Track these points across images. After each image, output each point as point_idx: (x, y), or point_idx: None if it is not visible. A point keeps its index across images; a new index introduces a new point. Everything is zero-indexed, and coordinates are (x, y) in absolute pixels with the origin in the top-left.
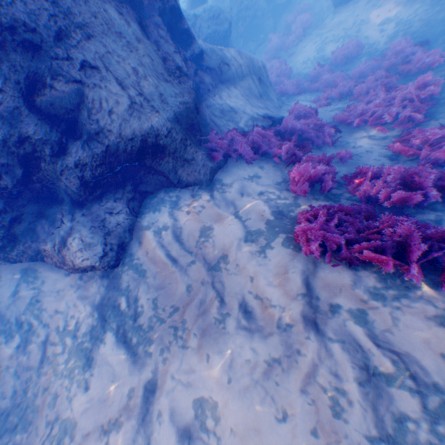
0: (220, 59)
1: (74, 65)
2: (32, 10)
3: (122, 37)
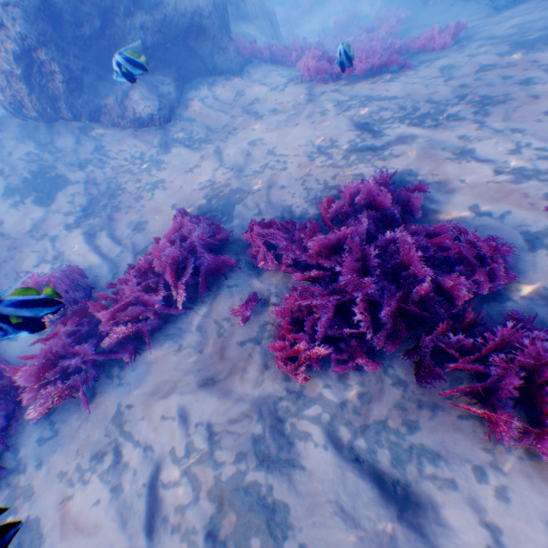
0: None
1: None
2: None
3: None
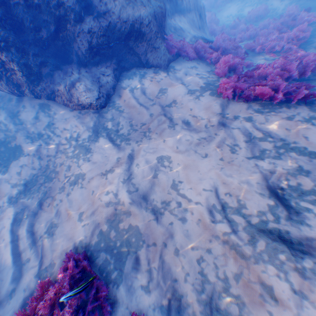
0: None
1: None
2: None
3: None
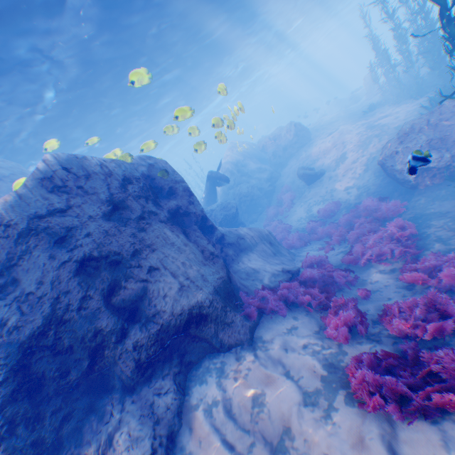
0: (237, 235)
1: (142, 268)
2: (121, 243)
3: (174, 243)
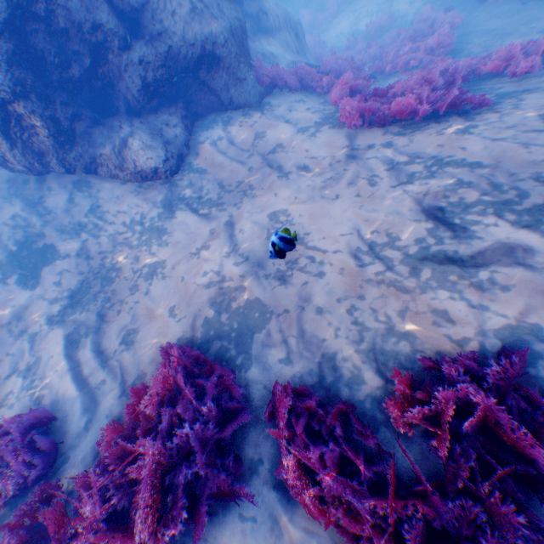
0: (259, 8)
1: None
2: None
3: None
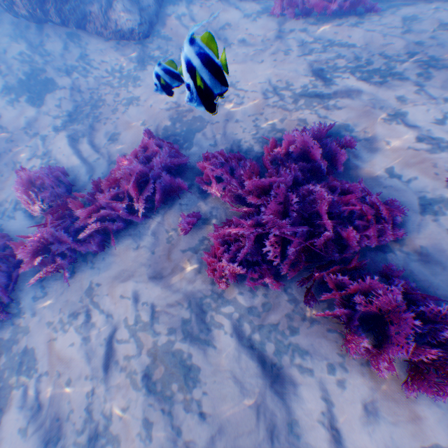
0: None
1: None
2: None
3: None
